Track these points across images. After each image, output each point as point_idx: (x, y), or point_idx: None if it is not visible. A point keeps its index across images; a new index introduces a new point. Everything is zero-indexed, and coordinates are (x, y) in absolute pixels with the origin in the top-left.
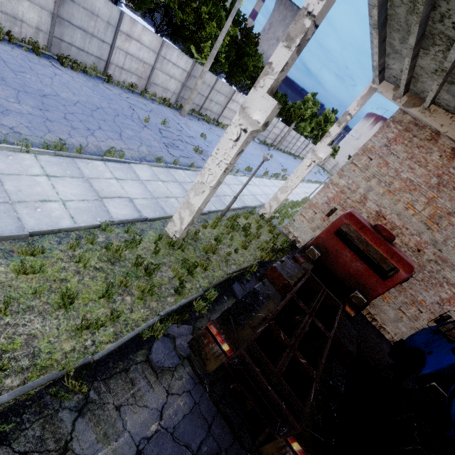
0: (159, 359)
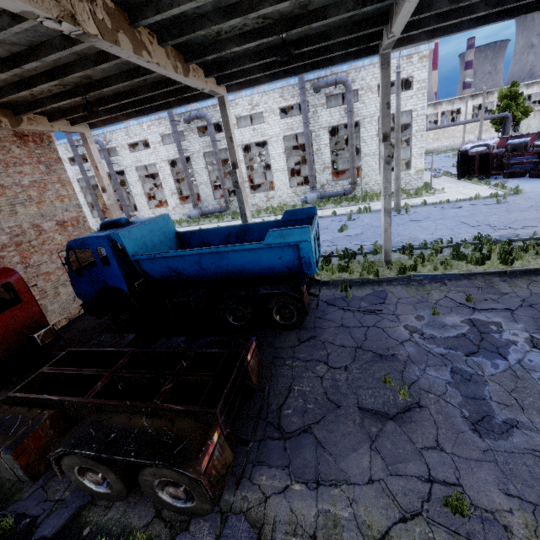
0: (247, 539)
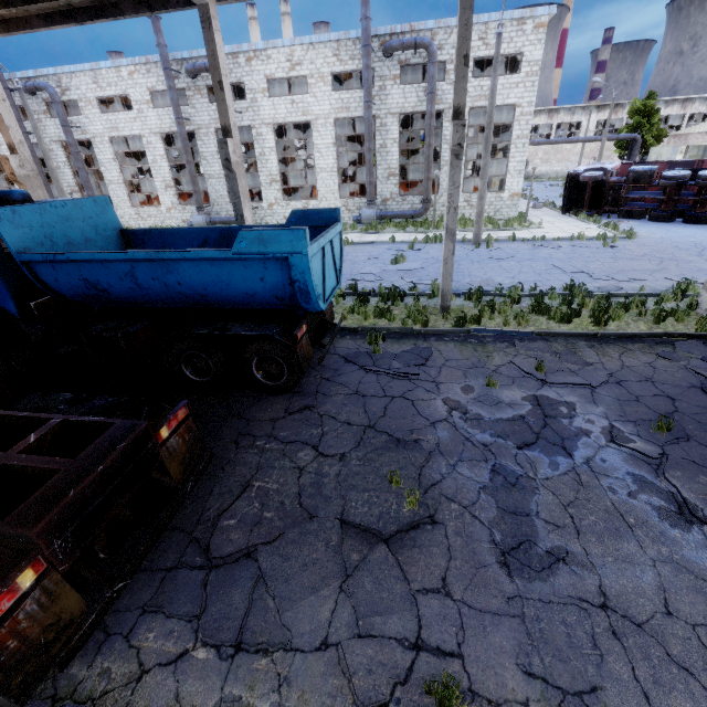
0: None
